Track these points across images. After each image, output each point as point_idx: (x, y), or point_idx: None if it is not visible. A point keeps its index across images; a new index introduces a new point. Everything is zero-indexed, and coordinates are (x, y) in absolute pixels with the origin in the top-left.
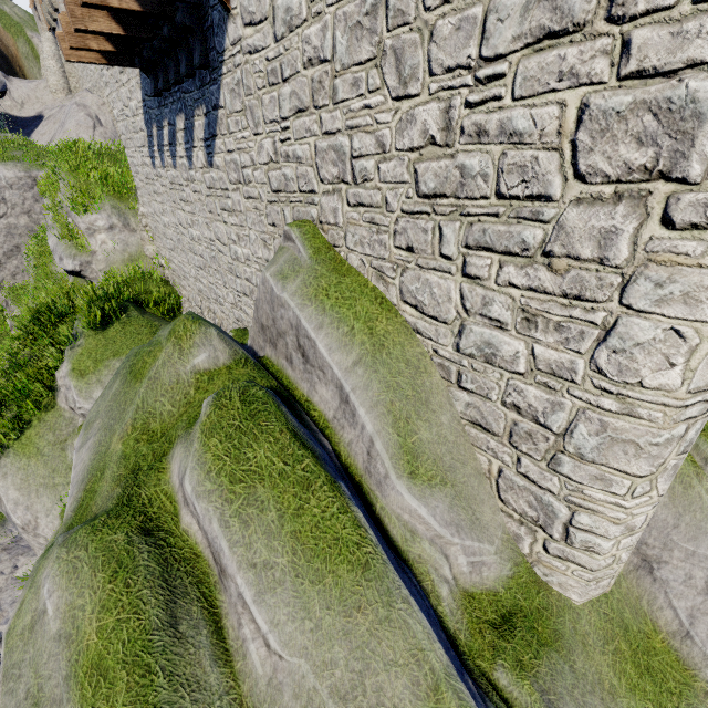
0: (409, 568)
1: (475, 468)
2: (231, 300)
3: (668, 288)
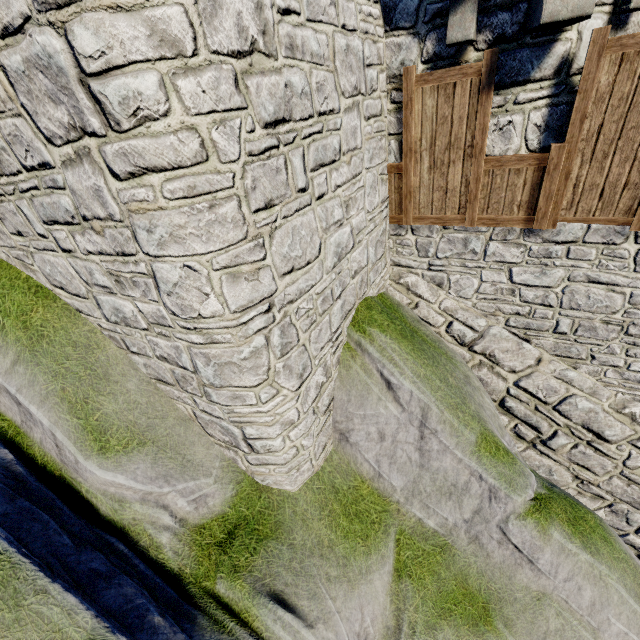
0: (126, 534)
1: (178, 417)
2: None
3: (157, 232)
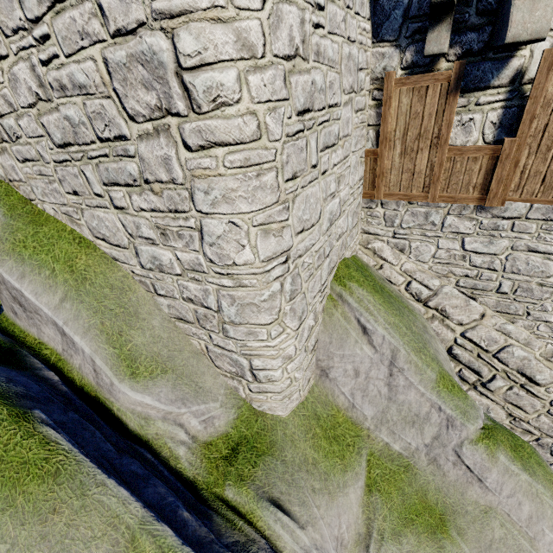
0: (150, 446)
1: (192, 351)
2: None
3: (213, 194)
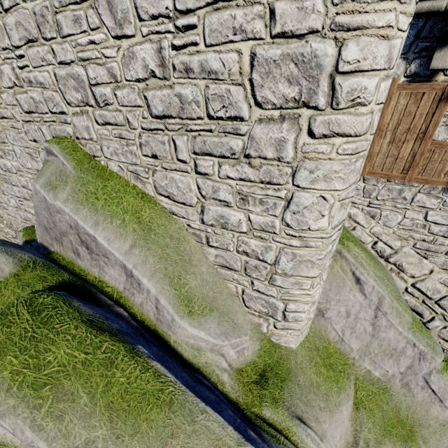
0: (201, 373)
1: (228, 293)
2: (14, 204)
3: (316, 173)
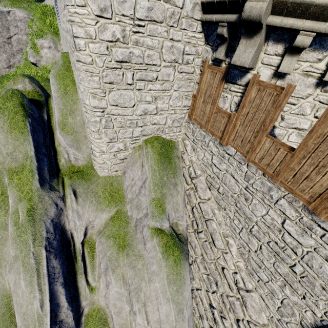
0: (56, 153)
1: (84, 135)
2: None
3: (80, 77)
